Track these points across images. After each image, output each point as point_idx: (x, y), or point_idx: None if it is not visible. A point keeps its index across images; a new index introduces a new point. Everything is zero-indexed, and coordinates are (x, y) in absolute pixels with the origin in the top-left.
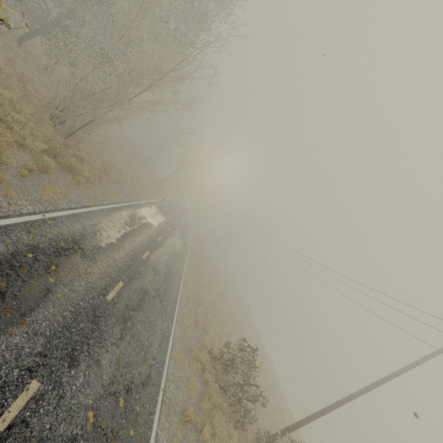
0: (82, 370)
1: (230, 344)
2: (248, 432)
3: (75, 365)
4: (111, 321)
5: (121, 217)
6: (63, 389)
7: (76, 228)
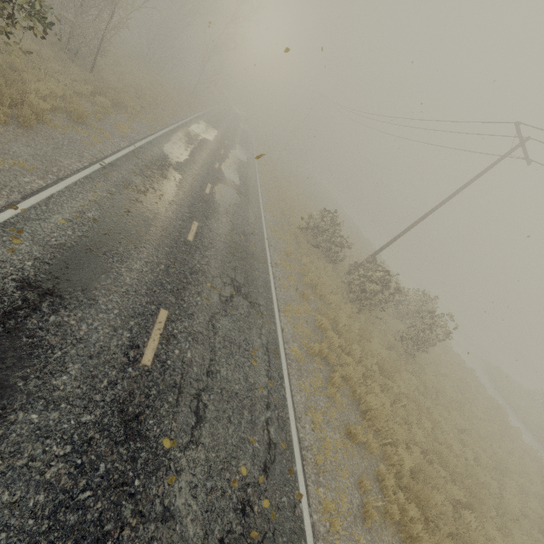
0: (214, 222)
1: (313, 215)
2: (342, 268)
3: (209, 220)
4: (216, 204)
5: (180, 138)
6: (209, 227)
7: (158, 152)
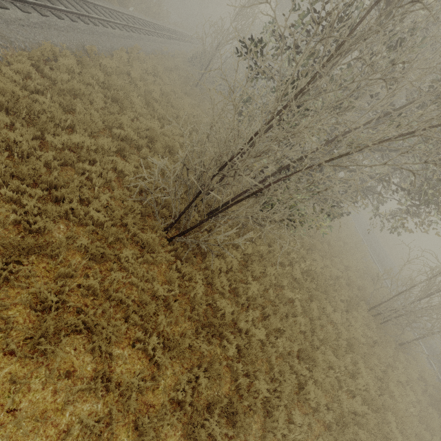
0: None
1: None
2: None
3: None
4: None
5: None
6: None
7: None
